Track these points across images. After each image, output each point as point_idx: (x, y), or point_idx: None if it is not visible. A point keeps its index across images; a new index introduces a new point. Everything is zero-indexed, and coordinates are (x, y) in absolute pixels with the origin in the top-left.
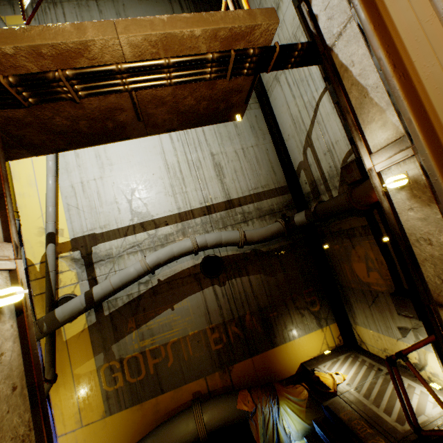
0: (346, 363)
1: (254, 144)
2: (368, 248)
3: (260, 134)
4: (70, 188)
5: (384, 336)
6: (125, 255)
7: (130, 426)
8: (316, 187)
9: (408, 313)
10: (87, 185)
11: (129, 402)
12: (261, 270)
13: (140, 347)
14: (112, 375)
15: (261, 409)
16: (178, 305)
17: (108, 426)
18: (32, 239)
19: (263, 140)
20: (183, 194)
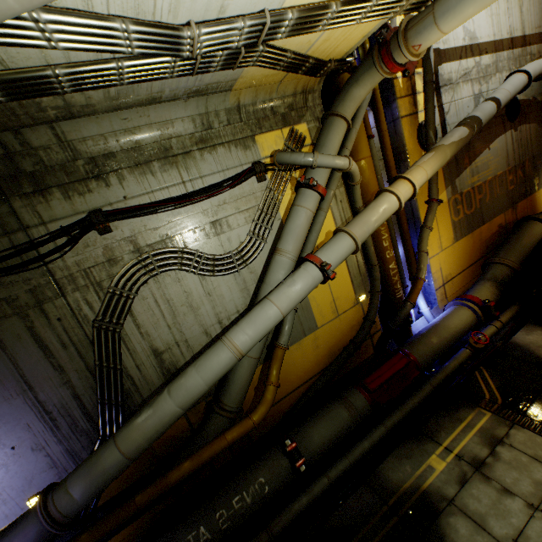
0: None
1: None
2: None
3: None
4: None
5: None
6: (460, 83)
7: (467, 251)
8: None
9: None
10: None
11: (466, 231)
12: (535, 120)
13: (471, 184)
14: (456, 208)
15: None
16: (492, 146)
17: (455, 251)
18: None
19: None
20: (496, 17)
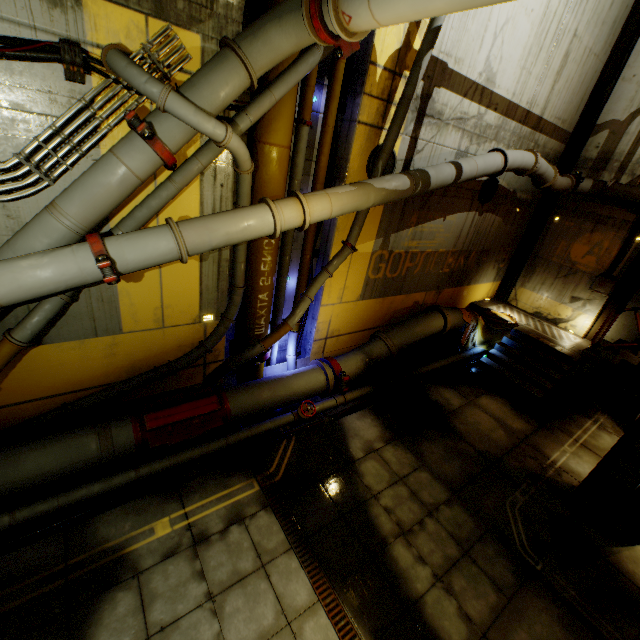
0: (507, 310)
1: (598, 53)
2: (609, 238)
3: (609, 42)
4: None
5: (548, 300)
6: (451, 126)
7: (369, 314)
8: (607, 161)
9: (600, 290)
10: None
11: (377, 294)
12: (504, 215)
13: (407, 247)
14: (378, 265)
15: (470, 324)
16: (449, 218)
17: (356, 309)
18: None
19: (603, 55)
20: (527, 74)
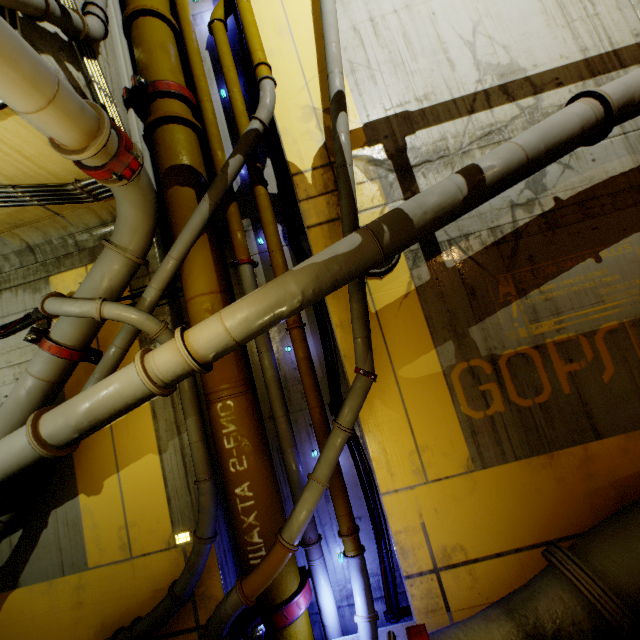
0: None
1: None
2: None
3: None
4: (351, 33)
5: None
6: (474, 150)
7: (529, 498)
8: None
9: None
10: (381, 23)
11: (520, 447)
12: None
13: (532, 337)
14: (476, 388)
15: None
16: (610, 252)
17: (480, 491)
18: (292, 129)
19: None
20: (588, 20)
